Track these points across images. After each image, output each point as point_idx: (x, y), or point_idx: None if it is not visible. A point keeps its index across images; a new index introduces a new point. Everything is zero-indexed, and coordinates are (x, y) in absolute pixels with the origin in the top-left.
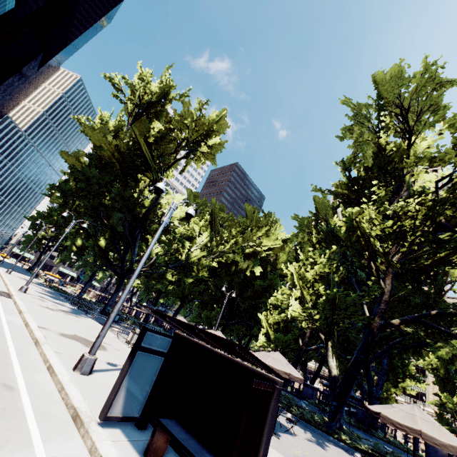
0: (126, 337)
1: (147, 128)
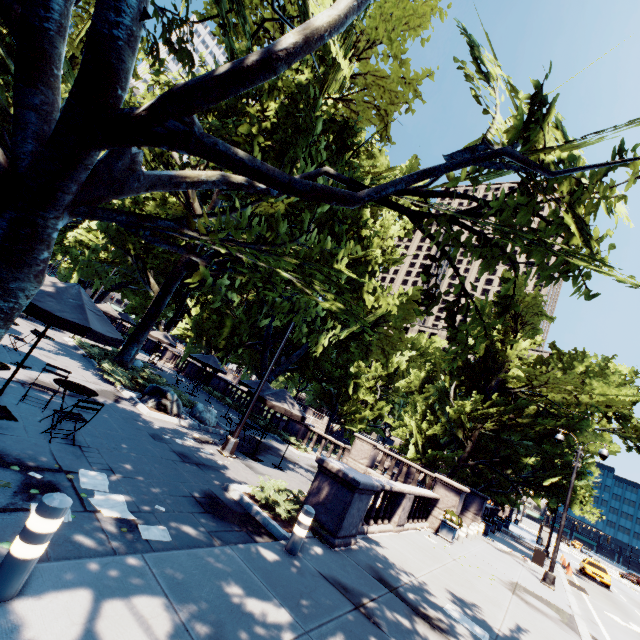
0: None
1: None
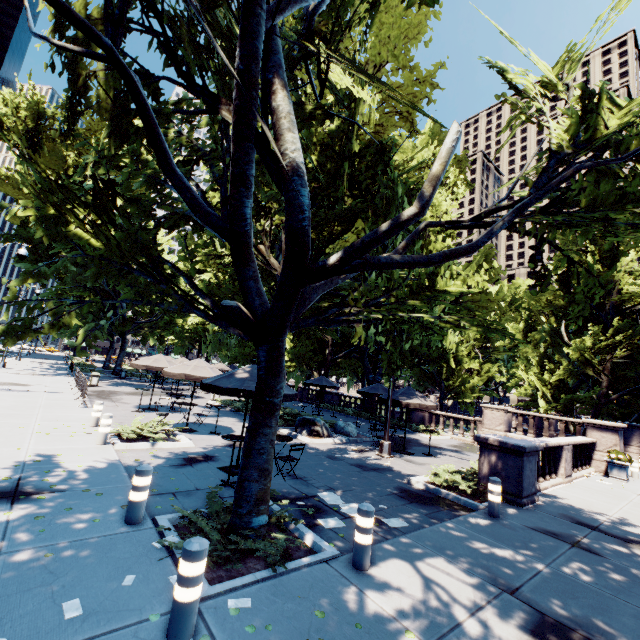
0: (103, 384)
1: (62, 159)
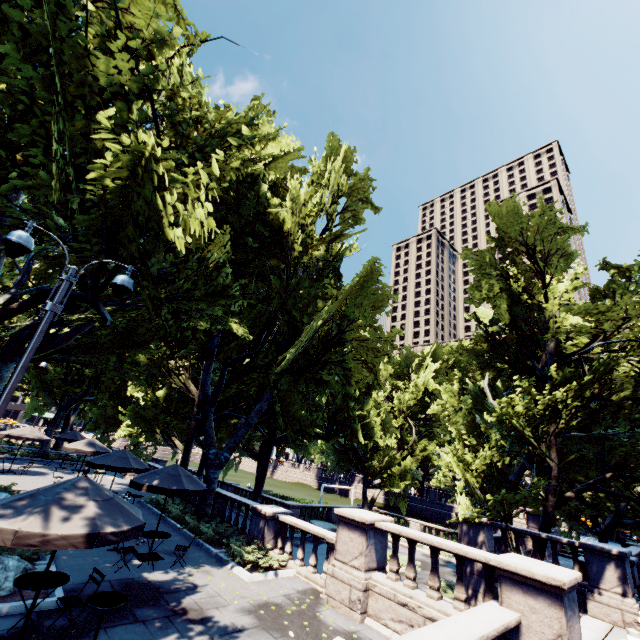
0: None
1: None
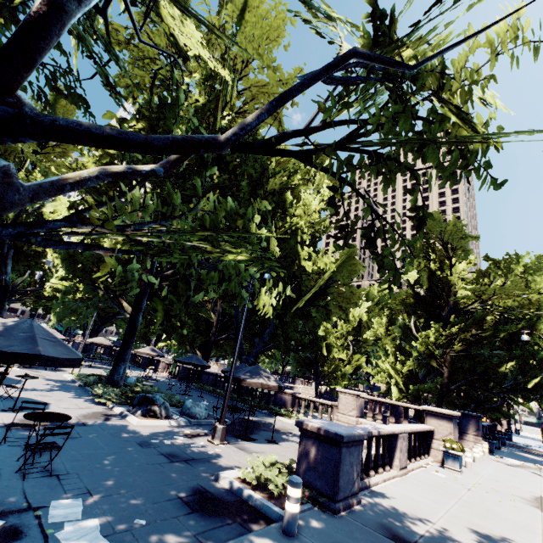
0: None
1: None
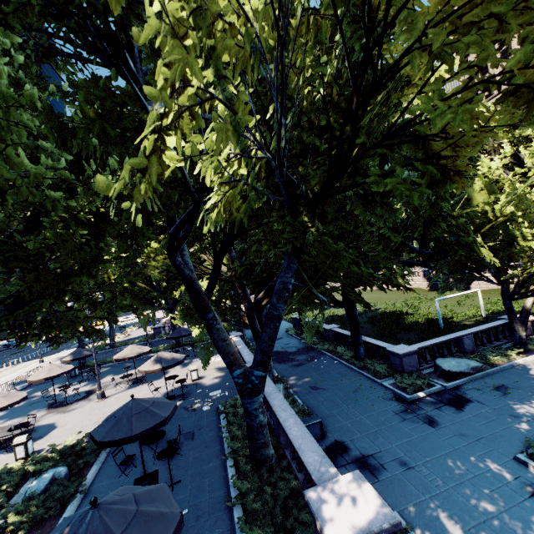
0: None
1: None
